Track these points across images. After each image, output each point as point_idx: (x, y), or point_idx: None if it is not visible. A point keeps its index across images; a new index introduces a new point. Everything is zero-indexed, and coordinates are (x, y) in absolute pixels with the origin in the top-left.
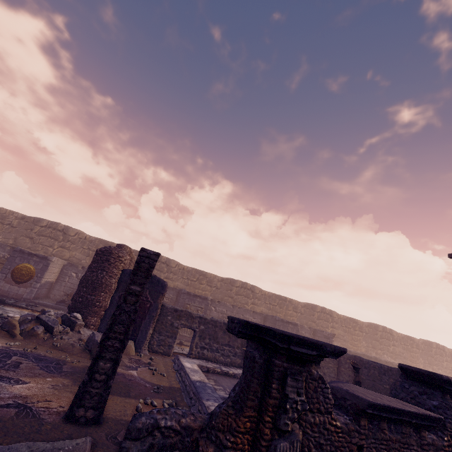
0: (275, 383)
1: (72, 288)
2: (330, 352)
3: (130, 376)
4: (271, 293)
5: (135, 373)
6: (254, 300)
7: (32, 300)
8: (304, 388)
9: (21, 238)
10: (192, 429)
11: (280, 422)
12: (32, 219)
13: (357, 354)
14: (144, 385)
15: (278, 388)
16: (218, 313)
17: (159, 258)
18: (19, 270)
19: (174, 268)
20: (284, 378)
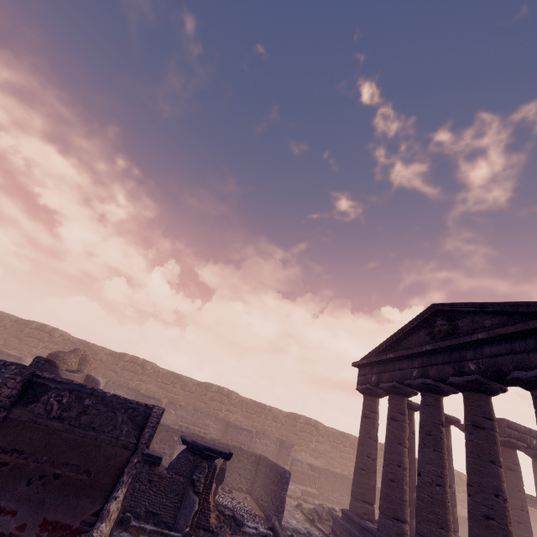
0: None
1: None
2: None
3: None
4: (250, 400)
5: None
6: (229, 407)
7: None
8: None
9: (11, 339)
10: None
11: None
12: (24, 322)
13: (319, 469)
14: None
15: None
16: (178, 417)
17: (135, 360)
18: None
19: (150, 370)
20: None
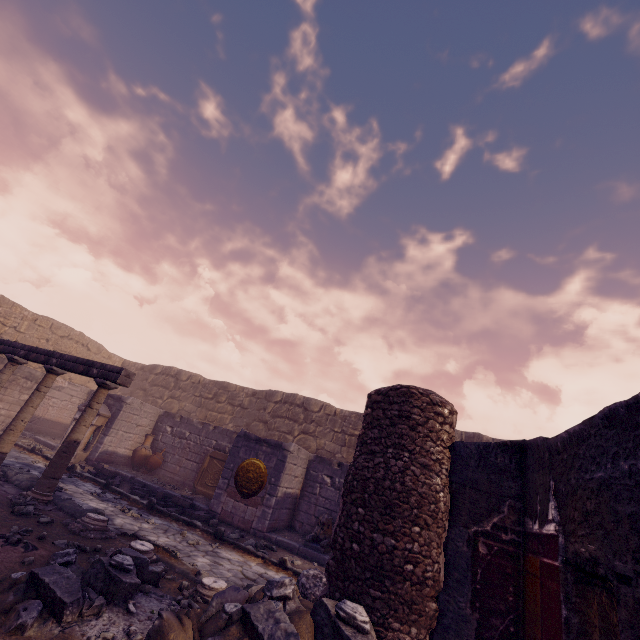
0: None
1: (328, 509)
2: None
3: None
4: None
5: None
6: None
7: (266, 534)
8: None
9: (253, 423)
10: None
11: None
12: (264, 394)
13: None
14: None
15: None
16: None
17: (475, 439)
18: (244, 470)
19: None
20: None
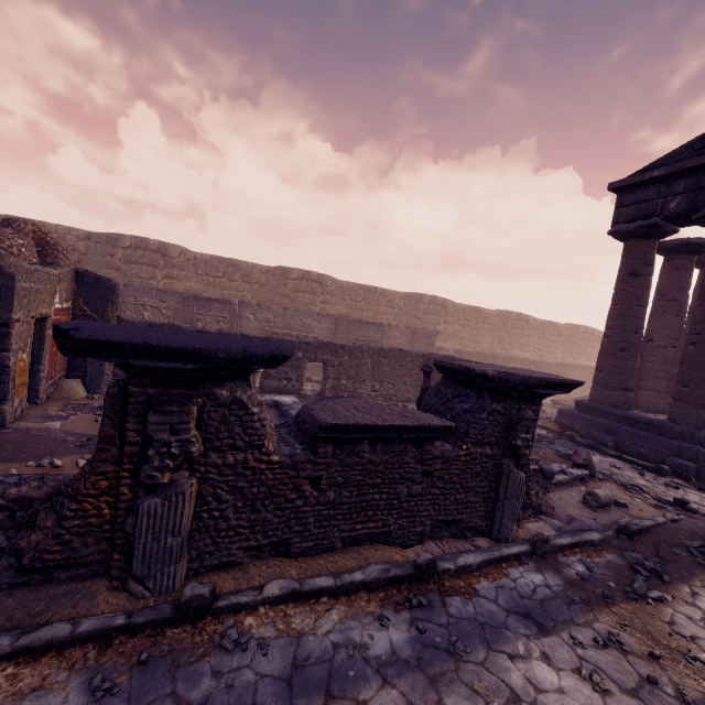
0: (133, 422)
1: None
2: (231, 361)
3: (42, 430)
4: (352, 283)
5: (57, 425)
6: (325, 297)
7: None
8: (191, 422)
9: None
10: (33, 499)
11: (141, 476)
12: None
13: (468, 354)
14: (61, 440)
15: (140, 428)
16: (261, 322)
17: (143, 243)
18: None
19: (178, 258)
20: (147, 413)
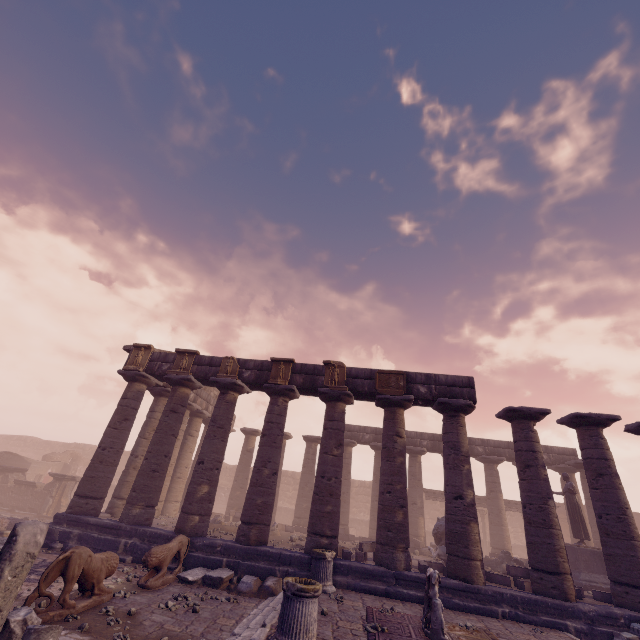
0: None
1: None
2: (7, 468)
3: None
4: (232, 466)
5: None
6: None
7: None
8: (0, 477)
9: None
10: None
11: None
12: (67, 445)
13: None
14: None
15: None
16: None
17: None
18: None
19: None
20: None
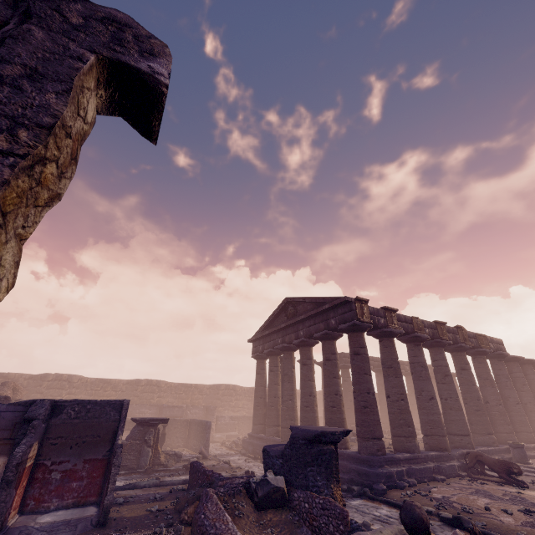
0: None
1: None
2: None
3: None
4: (177, 383)
5: None
6: (160, 394)
7: None
8: None
9: None
10: None
11: None
12: None
13: (237, 418)
14: None
15: None
16: None
17: (60, 377)
18: None
19: (77, 382)
20: None
